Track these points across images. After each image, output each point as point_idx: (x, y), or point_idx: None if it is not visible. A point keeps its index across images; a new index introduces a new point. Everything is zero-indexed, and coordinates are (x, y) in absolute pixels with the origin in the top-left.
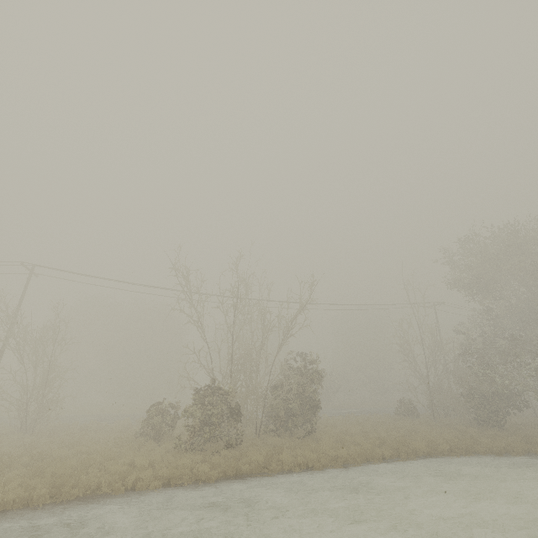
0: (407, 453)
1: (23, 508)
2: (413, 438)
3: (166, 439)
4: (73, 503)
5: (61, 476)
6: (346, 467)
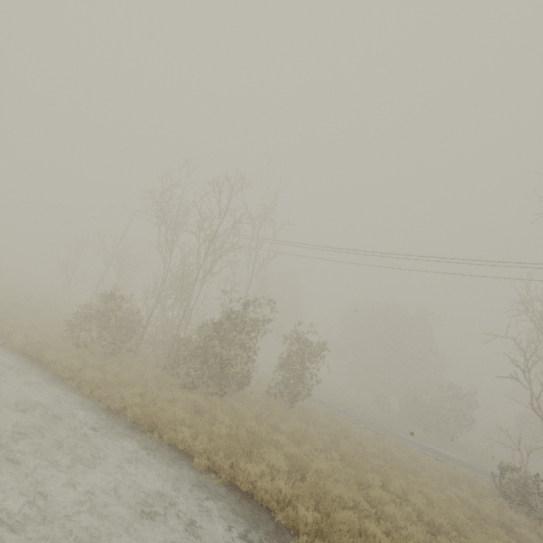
0: (221, 466)
1: None
2: (318, 478)
3: None
4: None
5: None
6: (106, 412)
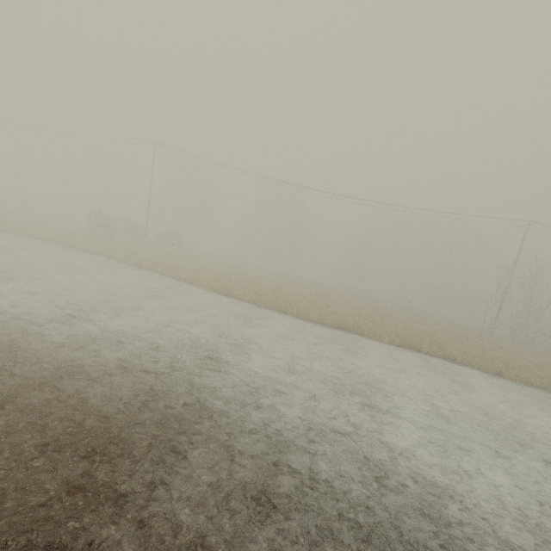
0: None
1: None
2: None
3: None
4: None
5: None
6: None
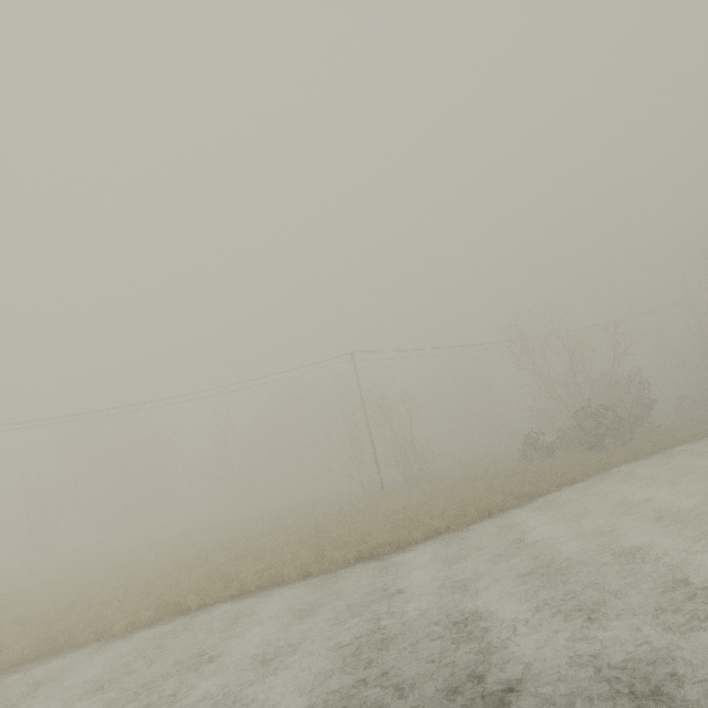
0: None
1: (589, 477)
2: None
3: (547, 457)
4: (608, 472)
5: (570, 468)
6: None
